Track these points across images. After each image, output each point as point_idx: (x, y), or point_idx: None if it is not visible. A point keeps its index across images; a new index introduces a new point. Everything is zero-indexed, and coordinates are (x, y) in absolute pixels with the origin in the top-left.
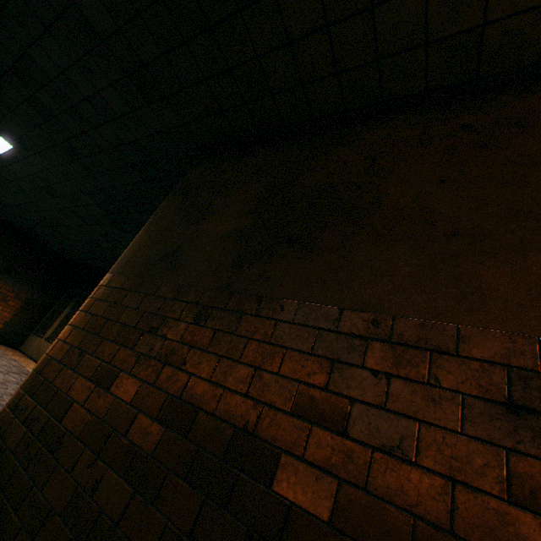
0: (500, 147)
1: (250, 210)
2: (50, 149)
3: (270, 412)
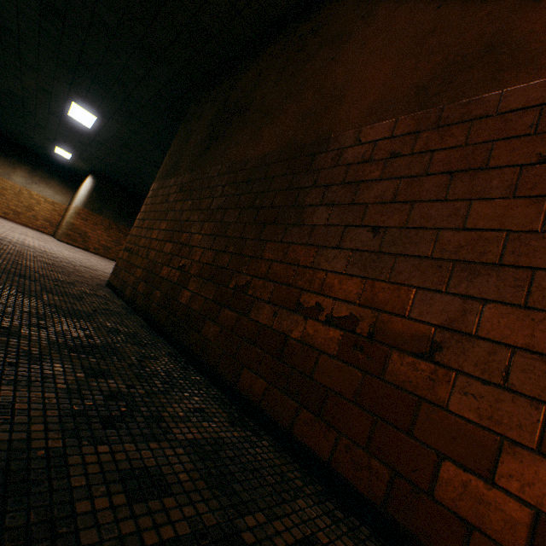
0: (303, 51)
1: (208, 126)
2: (116, 113)
3: (194, 212)
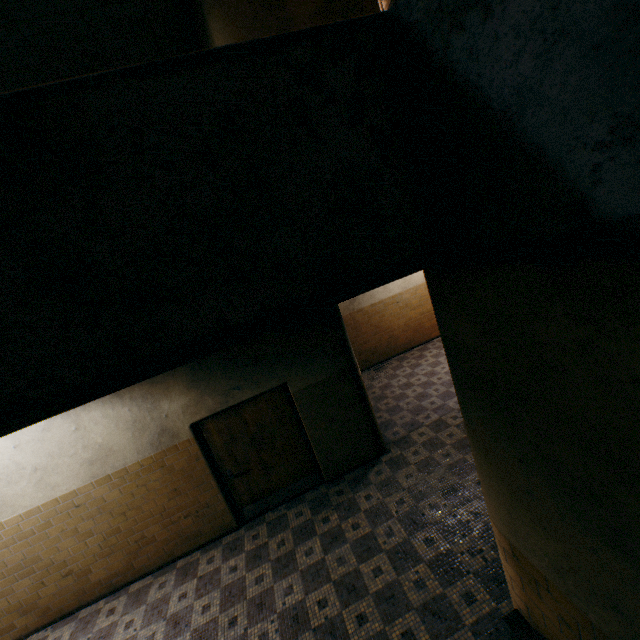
0: None
1: None
2: None
3: None
